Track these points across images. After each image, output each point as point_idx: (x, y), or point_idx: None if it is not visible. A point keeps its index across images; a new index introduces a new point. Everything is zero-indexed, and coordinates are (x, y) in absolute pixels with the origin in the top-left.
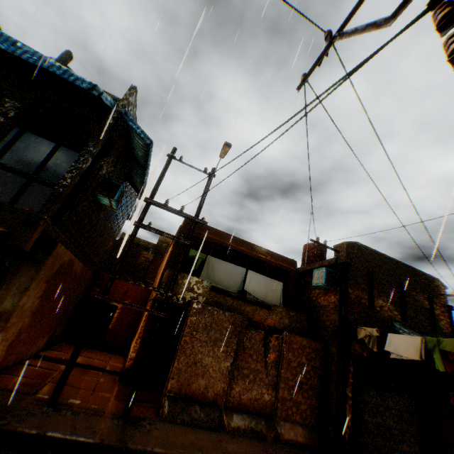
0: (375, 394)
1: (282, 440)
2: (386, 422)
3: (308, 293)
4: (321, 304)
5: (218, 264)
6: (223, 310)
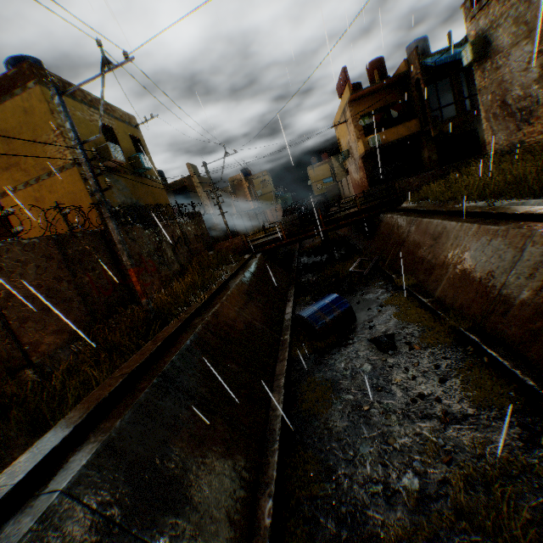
0: None
1: None
2: None
3: None
4: None
5: None
6: None
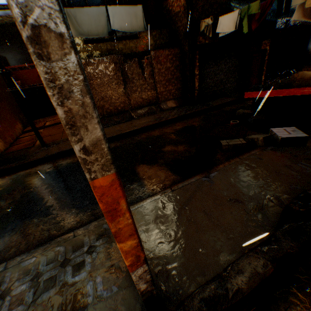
0: (214, 65)
1: (164, 110)
2: (220, 78)
3: (166, 6)
4: (175, 13)
5: (78, 15)
6: (101, 57)
